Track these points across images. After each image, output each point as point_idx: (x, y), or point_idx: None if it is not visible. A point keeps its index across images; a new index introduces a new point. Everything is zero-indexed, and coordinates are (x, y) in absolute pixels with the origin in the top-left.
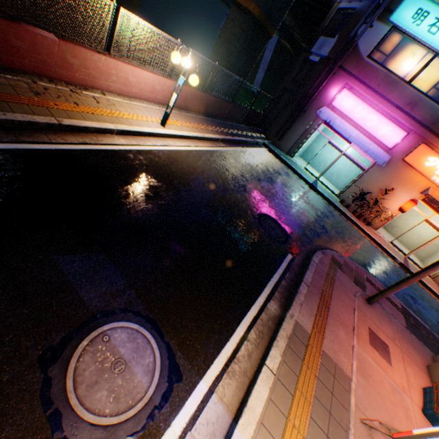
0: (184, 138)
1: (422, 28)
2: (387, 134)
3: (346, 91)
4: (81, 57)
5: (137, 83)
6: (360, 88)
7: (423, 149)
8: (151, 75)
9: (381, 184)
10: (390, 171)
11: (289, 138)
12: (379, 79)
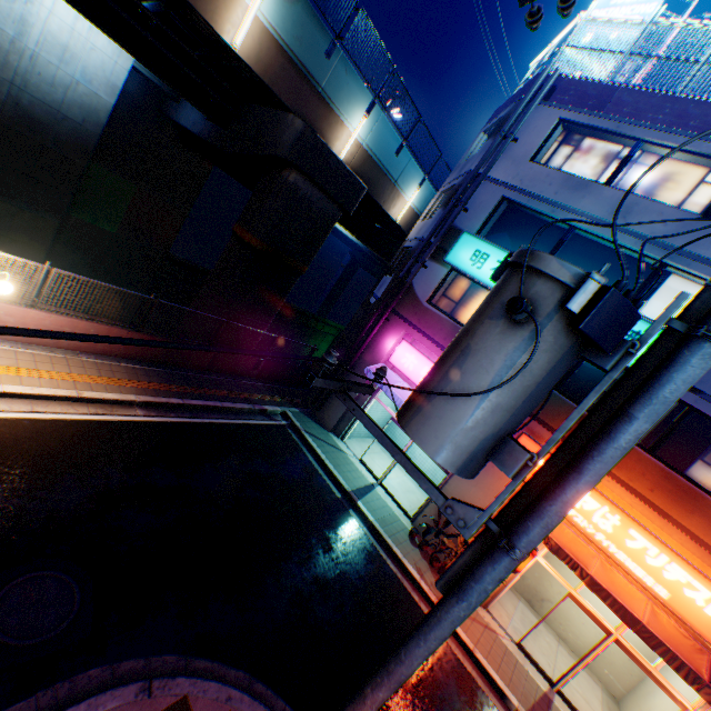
0: (10, 396)
1: (485, 271)
2: None
3: (406, 343)
4: None
5: None
6: (423, 341)
7: (528, 444)
8: None
9: (478, 502)
10: (488, 479)
11: (335, 406)
12: (445, 330)
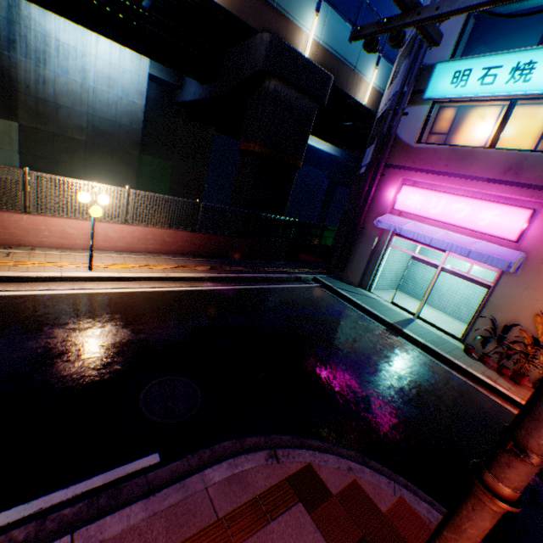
0: (125, 280)
1: (471, 85)
2: (496, 221)
3: (406, 187)
4: None
5: (81, 234)
6: (423, 178)
7: None
8: (99, 224)
9: (535, 304)
10: (540, 278)
11: (355, 264)
12: (443, 158)
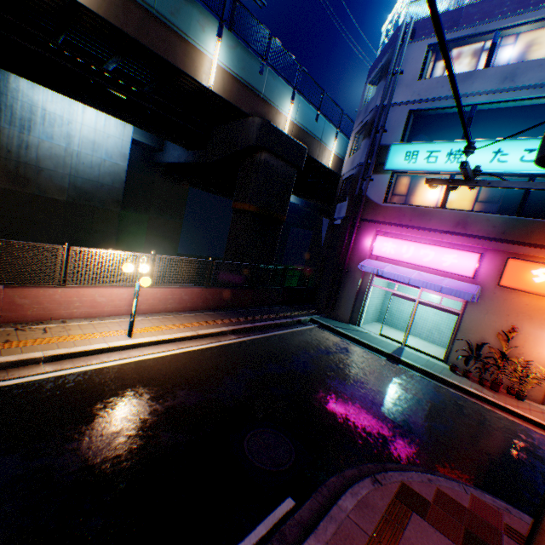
0: (163, 343)
1: (420, 162)
2: (455, 262)
3: (380, 237)
4: (33, 295)
5: (109, 301)
6: (393, 229)
7: (516, 264)
8: (126, 289)
9: (495, 325)
10: (494, 304)
11: (344, 303)
12: (407, 214)
